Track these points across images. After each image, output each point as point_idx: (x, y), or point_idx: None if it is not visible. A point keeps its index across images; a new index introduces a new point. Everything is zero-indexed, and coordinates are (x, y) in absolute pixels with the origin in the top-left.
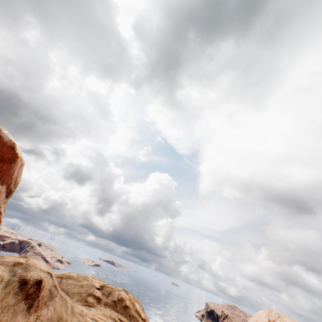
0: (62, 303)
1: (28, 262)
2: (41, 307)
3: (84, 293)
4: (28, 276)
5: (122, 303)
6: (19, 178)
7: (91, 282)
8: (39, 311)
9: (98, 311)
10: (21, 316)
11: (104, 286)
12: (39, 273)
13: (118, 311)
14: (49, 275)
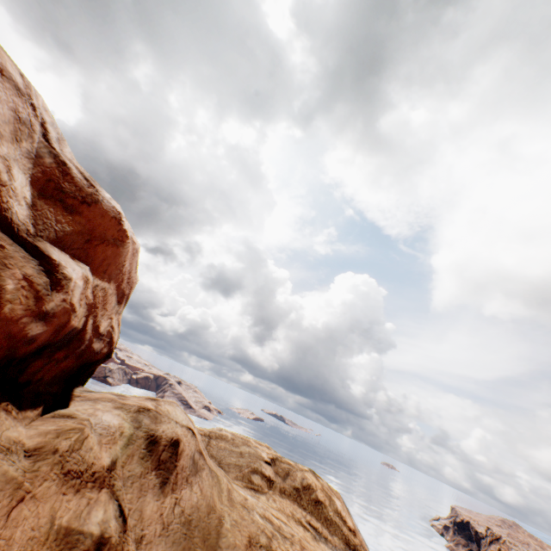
0: (213, 482)
1: (158, 409)
2: (180, 485)
3: (245, 466)
4: (158, 432)
5: (309, 494)
6: (135, 274)
7: (255, 450)
8: (178, 492)
9: (271, 503)
10: (151, 497)
11: (277, 459)
12: (175, 429)
13: (304, 507)
14: (189, 432)
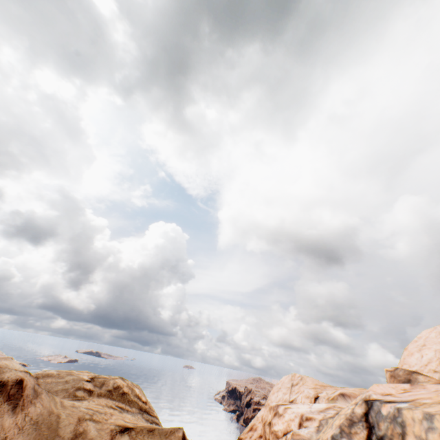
0: (50, 399)
1: None
2: (27, 406)
3: (71, 388)
4: (5, 378)
5: (118, 391)
6: None
7: (78, 376)
8: (26, 409)
9: (91, 403)
10: (8, 416)
11: (96, 377)
12: (17, 373)
13: (115, 399)
14: (28, 374)
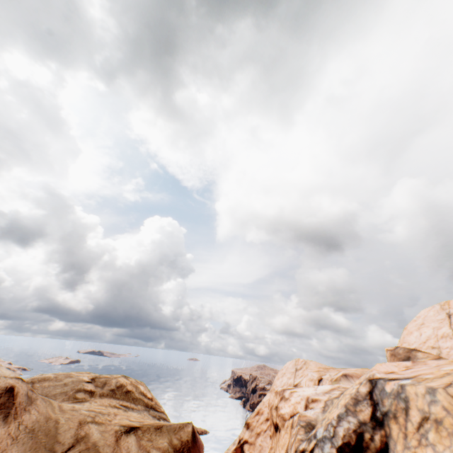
0: (47, 405)
1: None
2: (20, 414)
3: (70, 391)
4: None
5: (122, 390)
6: None
7: (77, 378)
8: (20, 418)
9: (93, 404)
10: None
11: (97, 377)
12: (7, 381)
13: (118, 398)
14: (19, 380)
